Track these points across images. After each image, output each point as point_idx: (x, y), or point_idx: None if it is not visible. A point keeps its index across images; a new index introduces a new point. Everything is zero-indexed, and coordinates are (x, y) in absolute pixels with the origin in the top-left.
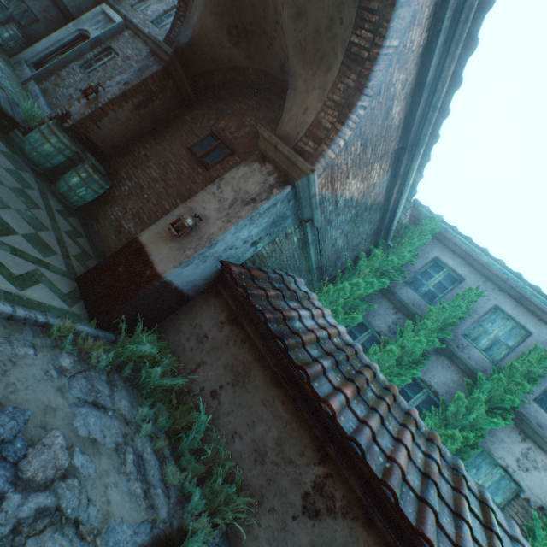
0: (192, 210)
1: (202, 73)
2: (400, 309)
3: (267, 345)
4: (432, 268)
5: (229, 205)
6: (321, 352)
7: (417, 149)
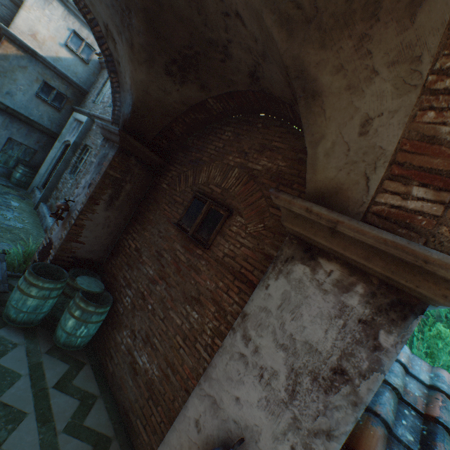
0: (216, 405)
1: (159, 132)
2: None
3: None
4: None
5: (286, 391)
6: None
7: None
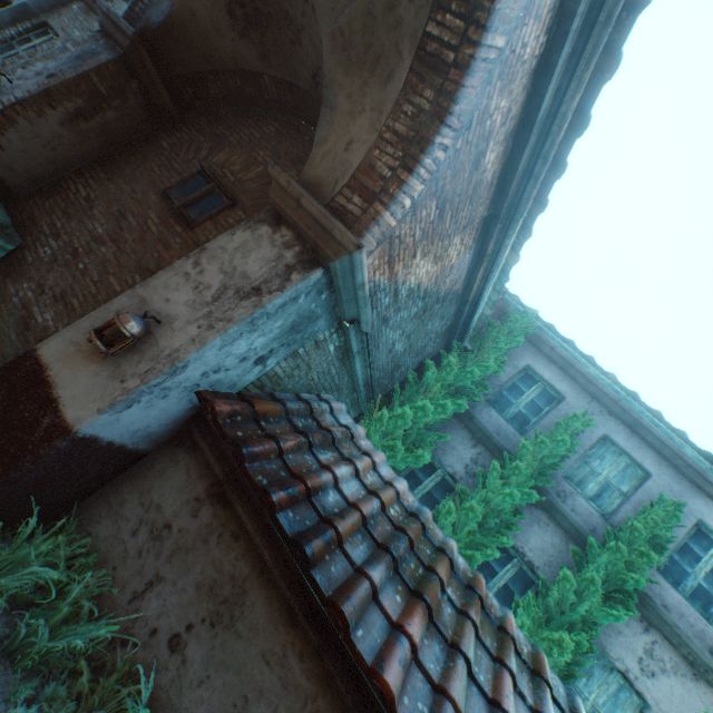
0: (145, 303)
1: (188, 74)
2: (481, 441)
3: (277, 547)
4: (523, 381)
5: (213, 297)
6: (370, 546)
7: (514, 218)
